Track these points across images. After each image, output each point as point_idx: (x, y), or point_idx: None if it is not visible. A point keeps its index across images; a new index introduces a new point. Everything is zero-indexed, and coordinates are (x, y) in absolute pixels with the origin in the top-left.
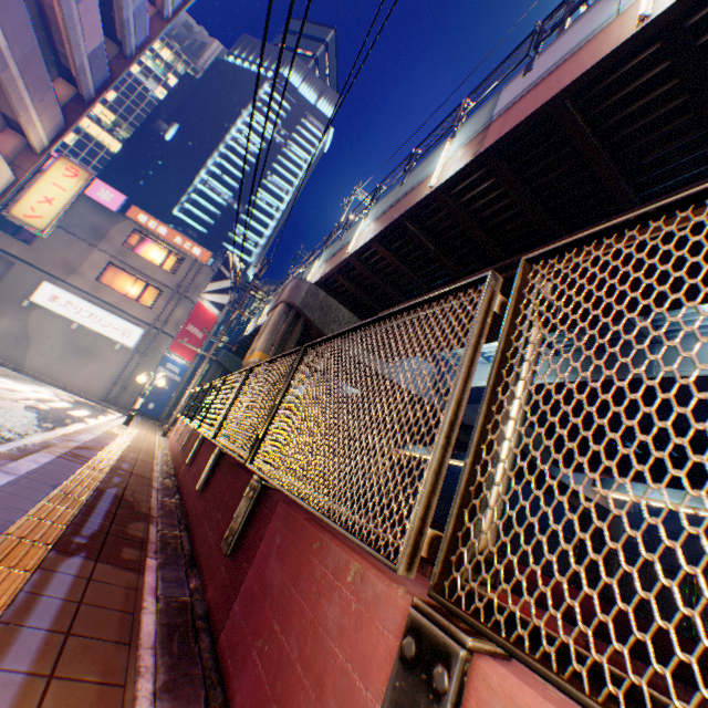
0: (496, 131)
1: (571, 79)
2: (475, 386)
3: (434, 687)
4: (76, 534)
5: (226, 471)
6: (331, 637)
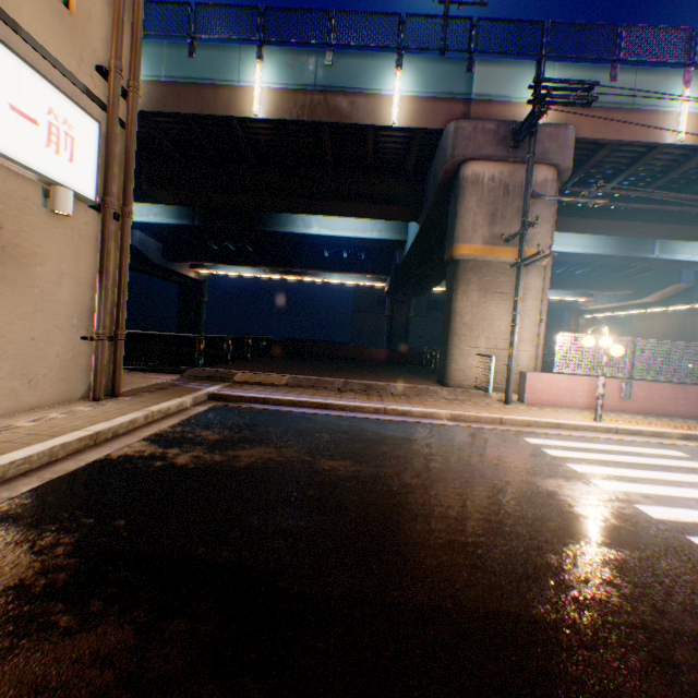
0: None
1: None
2: None
3: None
4: None
5: None
6: None
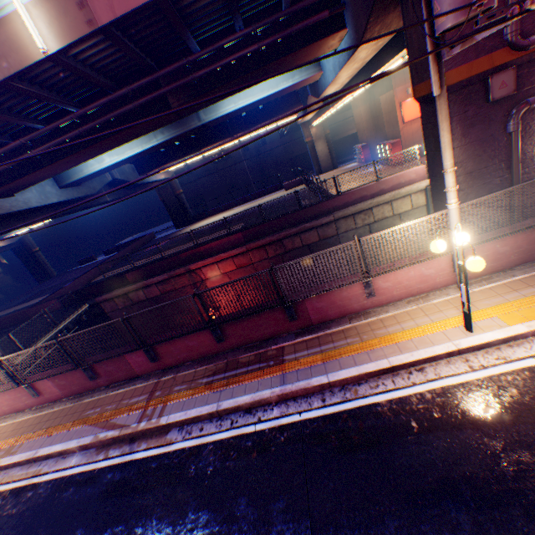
0: None
1: None
2: (100, 170)
3: (369, 283)
4: (269, 365)
5: (240, 323)
6: (347, 295)
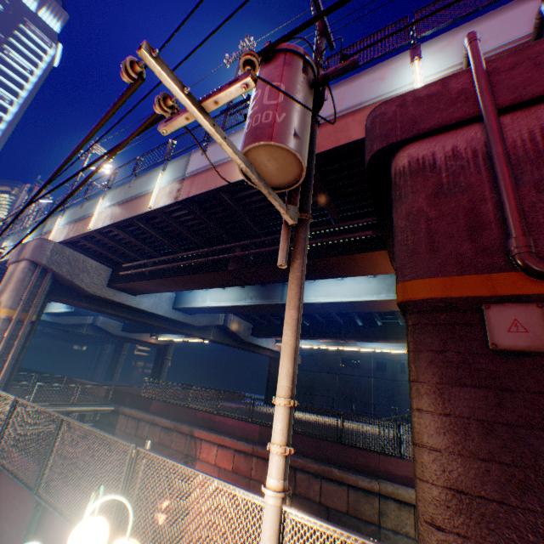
0: (188, 188)
1: (221, 184)
2: (200, 306)
3: None
4: None
5: (11, 481)
6: None
